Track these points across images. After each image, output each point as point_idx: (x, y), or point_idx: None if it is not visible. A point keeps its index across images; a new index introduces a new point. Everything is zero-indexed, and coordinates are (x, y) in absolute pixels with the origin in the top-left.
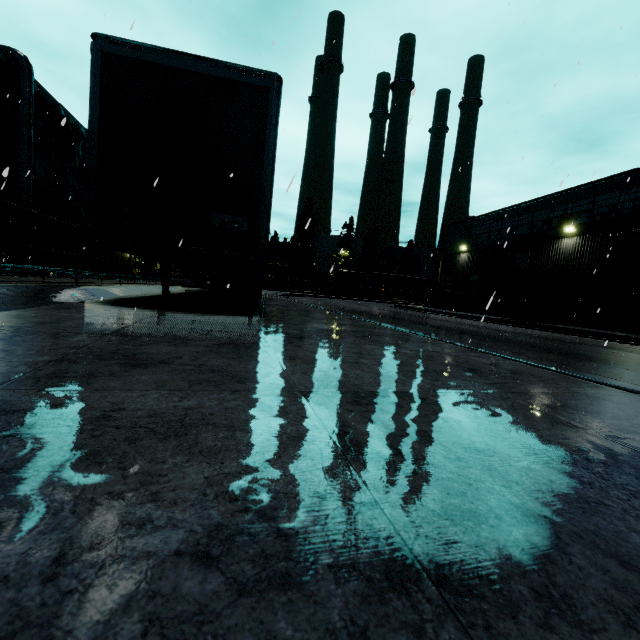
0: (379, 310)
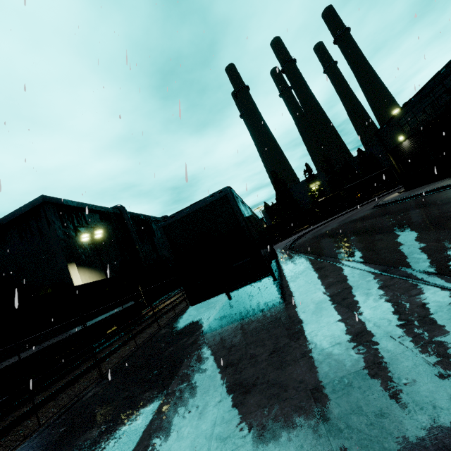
0: (362, 223)
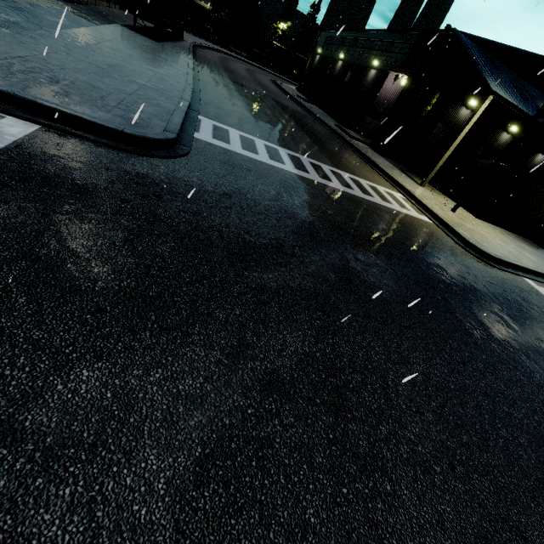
0: (243, 72)
